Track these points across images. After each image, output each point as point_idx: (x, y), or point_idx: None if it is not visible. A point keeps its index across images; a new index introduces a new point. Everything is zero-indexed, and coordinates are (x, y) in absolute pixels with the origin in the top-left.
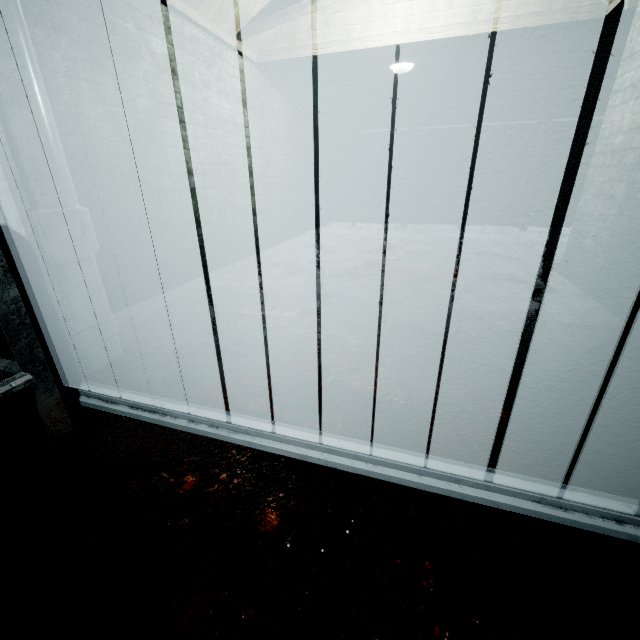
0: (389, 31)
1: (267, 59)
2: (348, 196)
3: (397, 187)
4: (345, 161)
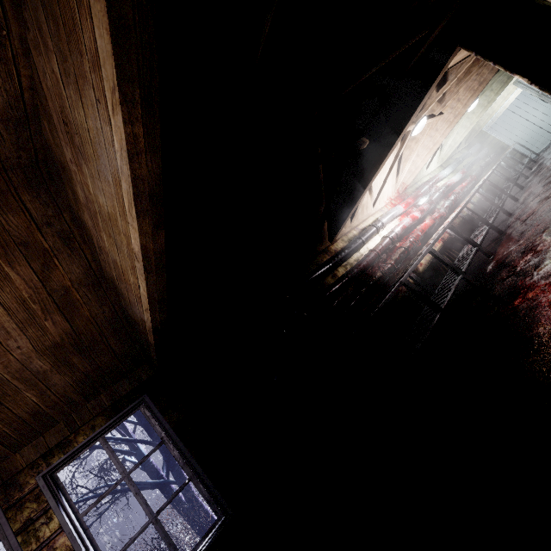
0: (513, 97)
1: (488, 129)
2: (531, 132)
3: (549, 109)
4: (517, 126)
